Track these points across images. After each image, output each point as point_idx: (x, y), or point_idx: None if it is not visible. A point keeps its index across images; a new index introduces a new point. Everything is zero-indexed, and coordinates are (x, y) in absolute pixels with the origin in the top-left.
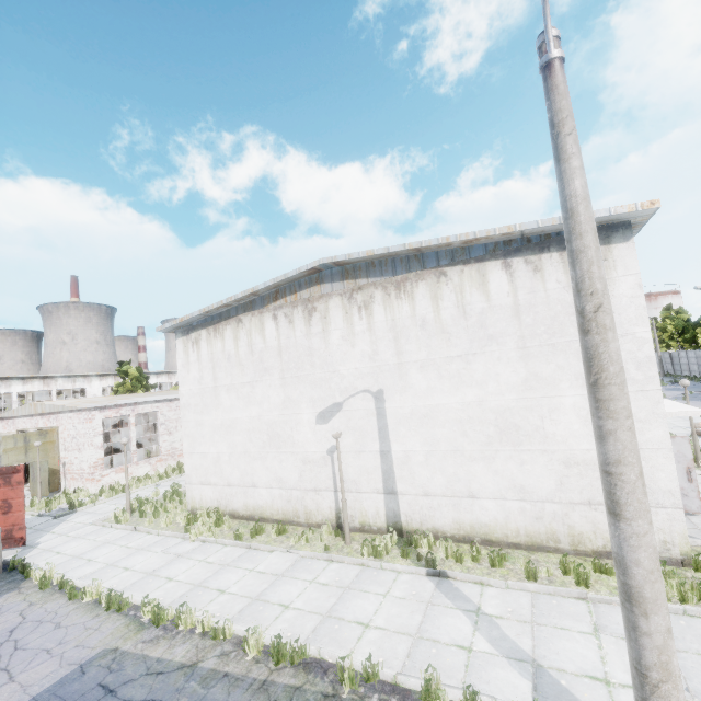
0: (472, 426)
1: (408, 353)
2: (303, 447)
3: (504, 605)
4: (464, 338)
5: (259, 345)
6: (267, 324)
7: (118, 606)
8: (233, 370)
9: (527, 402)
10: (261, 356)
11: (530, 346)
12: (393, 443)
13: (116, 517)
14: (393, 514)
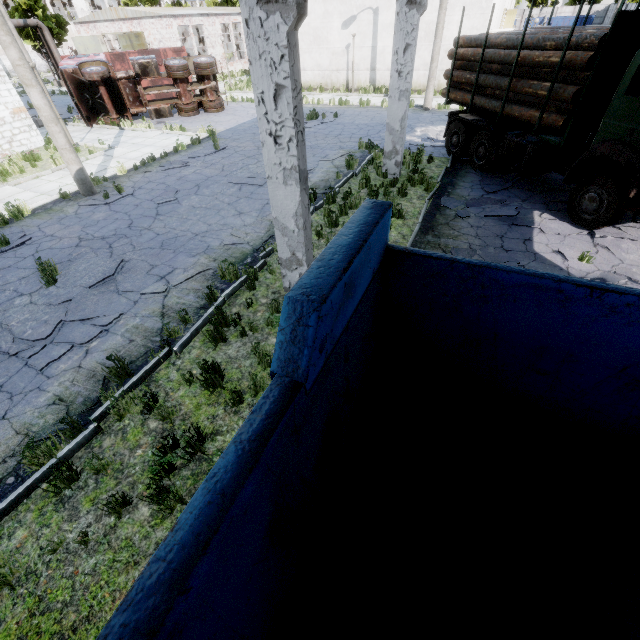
0: None
1: None
2: (333, 45)
3: None
4: None
5: None
6: None
7: None
8: None
9: None
10: None
11: None
12: (379, 42)
13: (230, 88)
14: (373, 81)
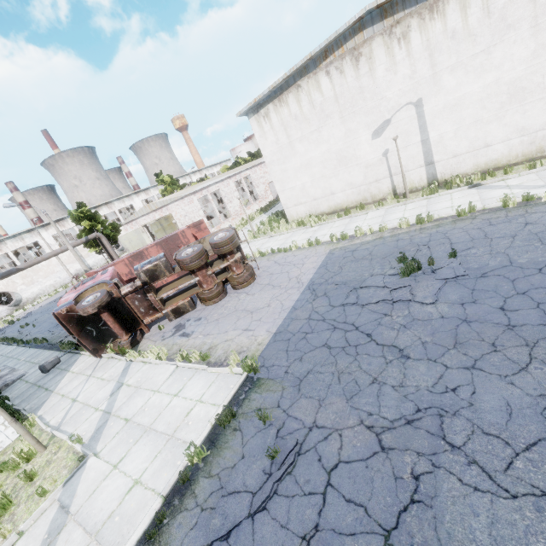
0: (490, 100)
1: (440, 63)
2: (364, 158)
3: (521, 180)
4: (487, 35)
5: (318, 100)
6: (322, 81)
7: (317, 243)
8: (301, 126)
9: (533, 68)
10: (321, 108)
11: (541, 23)
12: (431, 132)
13: (254, 236)
14: (432, 176)
